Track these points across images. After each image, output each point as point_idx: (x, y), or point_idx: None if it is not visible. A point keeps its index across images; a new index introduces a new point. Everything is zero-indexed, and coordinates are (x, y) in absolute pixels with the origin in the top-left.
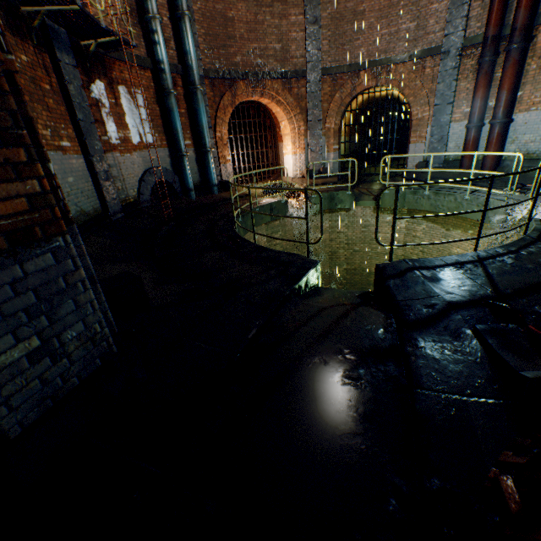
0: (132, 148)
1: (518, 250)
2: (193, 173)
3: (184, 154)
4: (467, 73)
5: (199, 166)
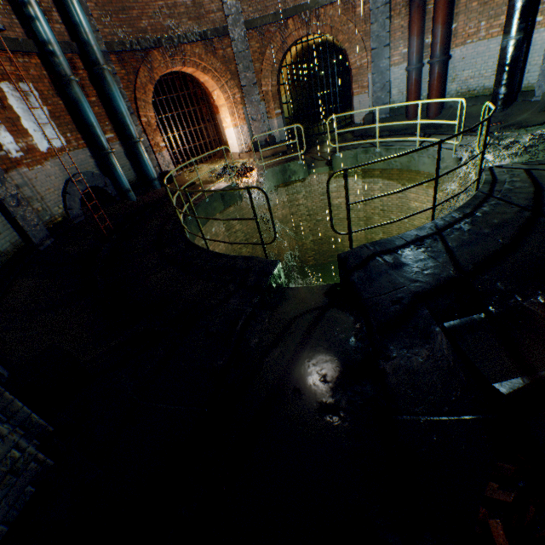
0: (41, 157)
1: (473, 212)
2: (127, 170)
3: (109, 151)
4: (400, 9)
5: (130, 160)
